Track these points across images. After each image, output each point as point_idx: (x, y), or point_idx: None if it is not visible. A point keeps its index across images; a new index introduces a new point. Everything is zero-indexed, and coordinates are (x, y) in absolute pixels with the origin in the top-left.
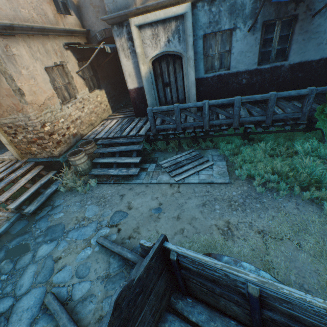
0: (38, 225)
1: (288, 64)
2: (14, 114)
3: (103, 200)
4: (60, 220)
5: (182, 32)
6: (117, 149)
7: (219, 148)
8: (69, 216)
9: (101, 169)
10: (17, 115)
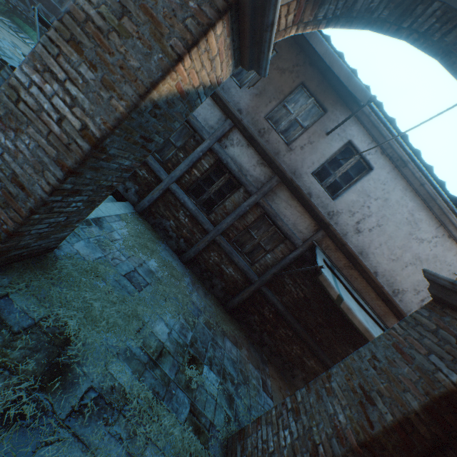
0: None
1: (62, 11)
2: None
3: None
4: None
5: None
6: None
7: (29, 35)
8: None
9: None
10: None
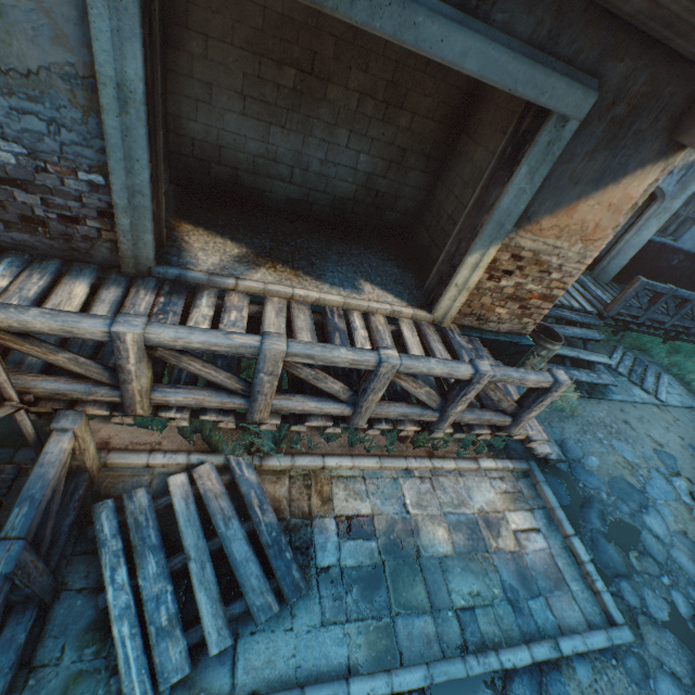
0: (586, 482)
1: None
2: (566, 240)
3: (613, 430)
4: (603, 470)
5: (691, 172)
6: (572, 332)
7: (647, 352)
8: (606, 462)
9: (556, 368)
10: (569, 243)
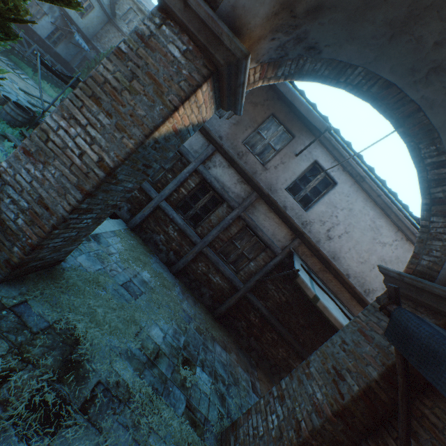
0: None
1: (56, 50)
2: None
3: None
4: None
5: None
6: None
7: (24, 70)
8: None
9: None
10: None
